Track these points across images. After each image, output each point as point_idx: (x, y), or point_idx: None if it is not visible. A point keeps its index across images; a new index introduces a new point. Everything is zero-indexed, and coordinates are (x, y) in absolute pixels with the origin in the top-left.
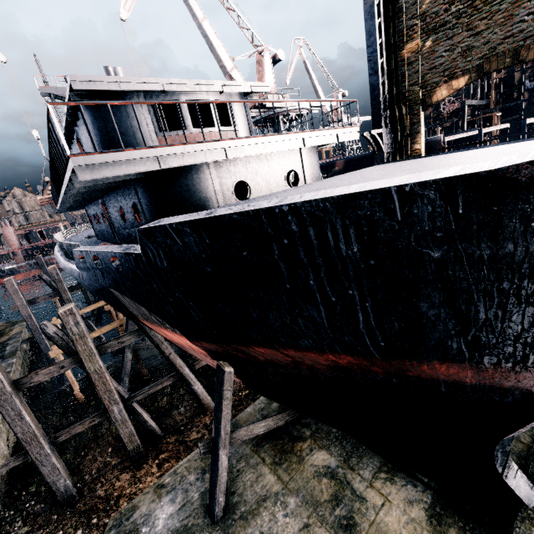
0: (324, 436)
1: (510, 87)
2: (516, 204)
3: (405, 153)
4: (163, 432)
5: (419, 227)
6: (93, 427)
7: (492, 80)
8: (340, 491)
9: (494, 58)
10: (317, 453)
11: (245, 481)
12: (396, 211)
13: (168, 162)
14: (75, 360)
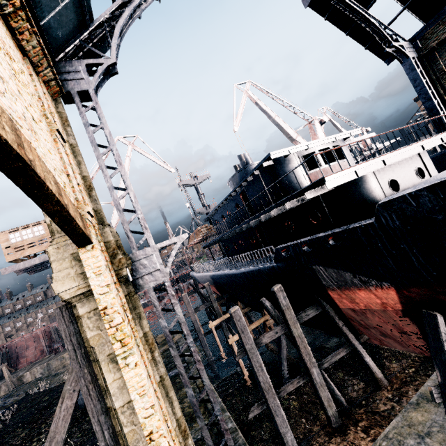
0: None
1: None
2: None
3: None
4: (347, 405)
5: None
6: None
7: None
8: None
9: None
10: None
11: None
12: None
13: (359, 173)
14: (282, 327)
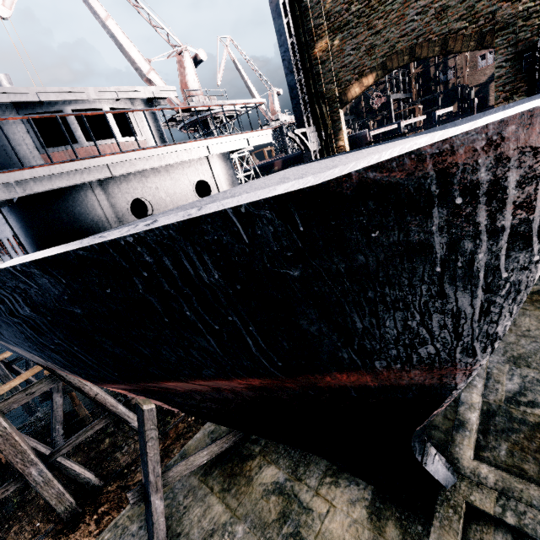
0: (273, 450)
1: (428, 80)
2: (351, 217)
3: (331, 151)
4: (104, 481)
5: (268, 248)
6: (20, 492)
7: (412, 75)
8: (287, 506)
9: (394, 56)
10: (266, 470)
11: (192, 518)
12: (241, 233)
13: (29, 187)
14: None
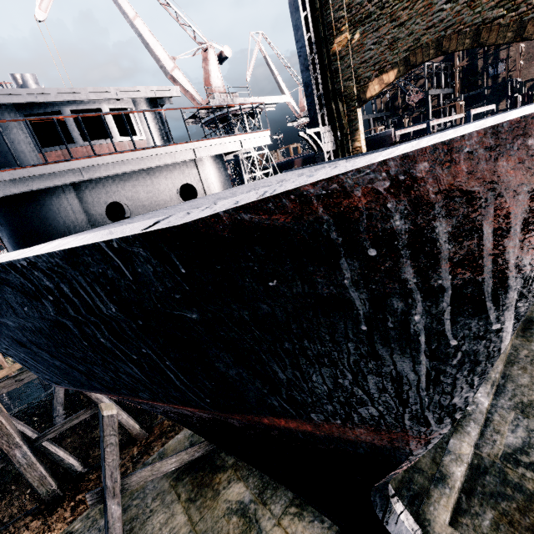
0: (245, 465)
1: (474, 74)
2: (238, 262)
3: (347, 152)
4: (87, 468)
5: (153, 288)
6: None
7: (455, 68)
8: (246, 531)
9: (419, 50)
10: (234, 486)
11: (155, 524)
12: (123, 269)
13: None
14: None
